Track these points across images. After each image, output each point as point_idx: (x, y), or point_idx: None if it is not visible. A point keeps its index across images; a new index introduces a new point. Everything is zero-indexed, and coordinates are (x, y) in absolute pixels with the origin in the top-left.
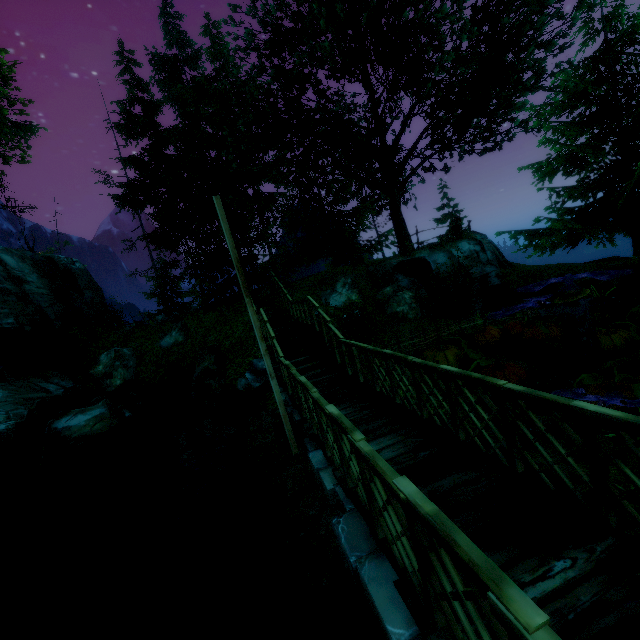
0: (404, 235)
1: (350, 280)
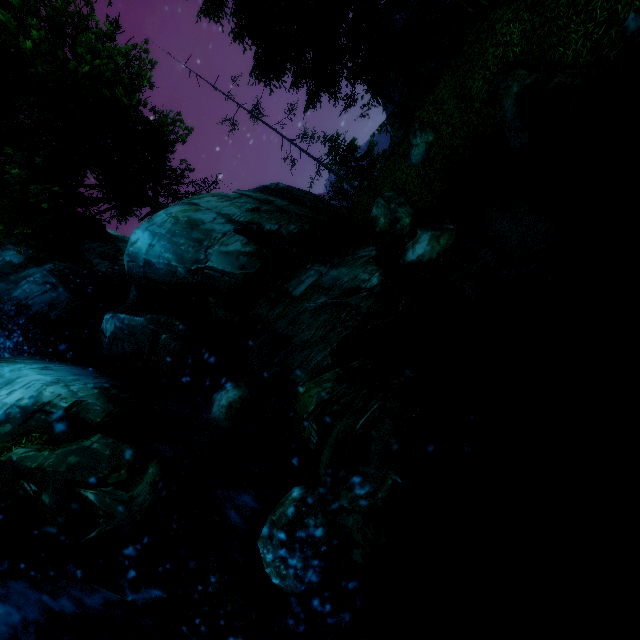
0: None
1: None
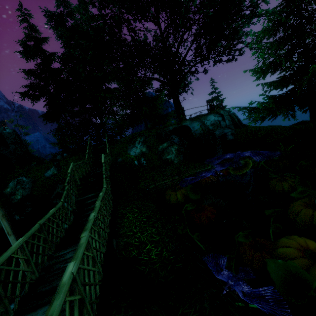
0: (180, 111)
1: (142, 139)
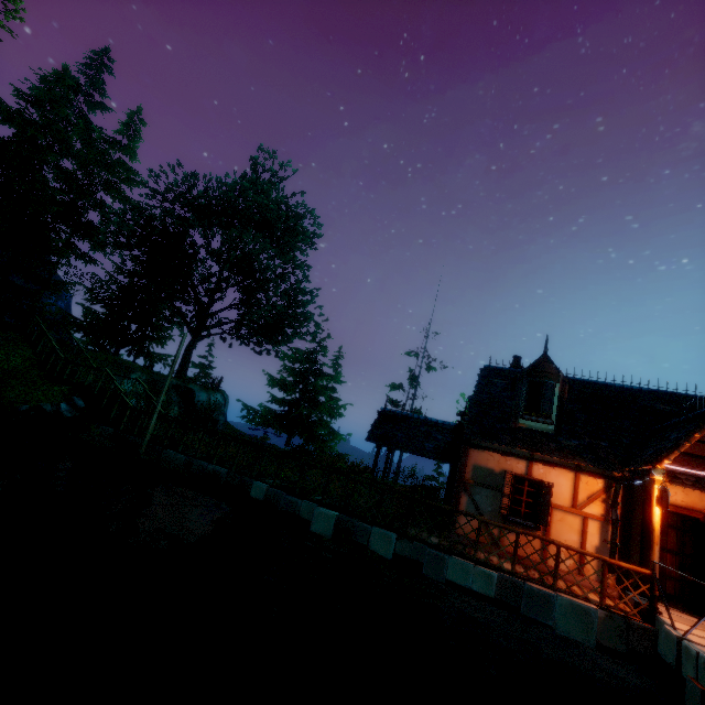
0: (186, 367)
1: (145, 377)
